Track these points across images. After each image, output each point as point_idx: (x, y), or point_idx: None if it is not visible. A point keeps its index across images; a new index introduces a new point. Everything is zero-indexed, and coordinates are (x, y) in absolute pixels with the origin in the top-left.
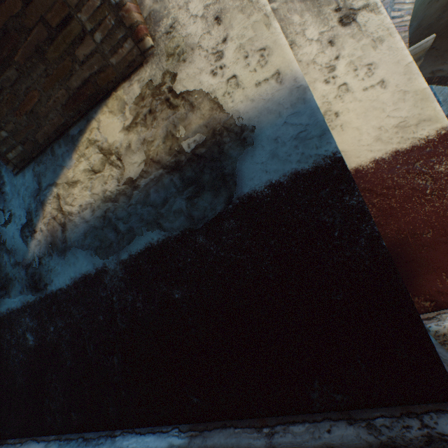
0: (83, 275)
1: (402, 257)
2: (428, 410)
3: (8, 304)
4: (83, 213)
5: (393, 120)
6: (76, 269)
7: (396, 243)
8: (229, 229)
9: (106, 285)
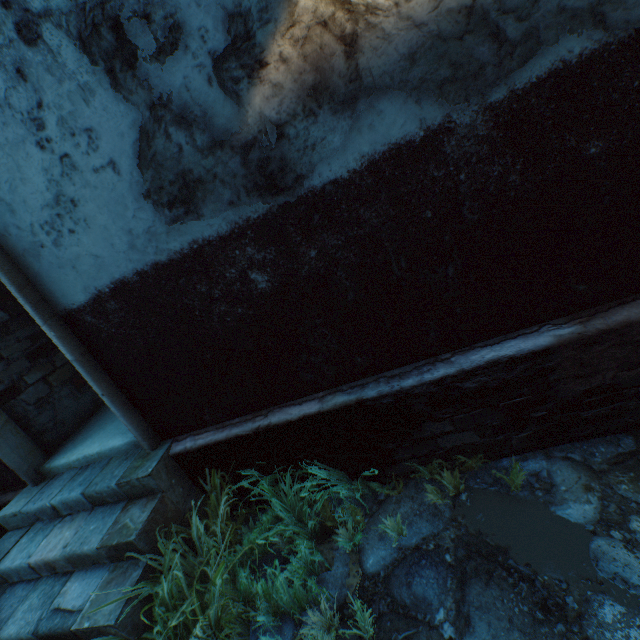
0: (393, 146)
1: None
2: None
3: (193, 232)
4: (408, 7)
5: None
6: (375, 138)
7: None
8: None
9: (445, 158)
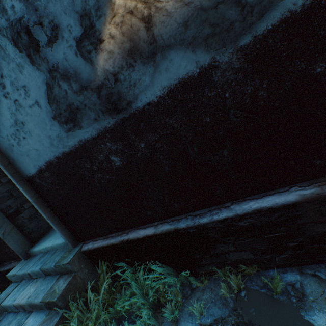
0: (181, 80)
1: None
2: None
3: (79, 136)
4: None
5: None
6: (170, 76)
7: None
8: None
9: (214, 84)
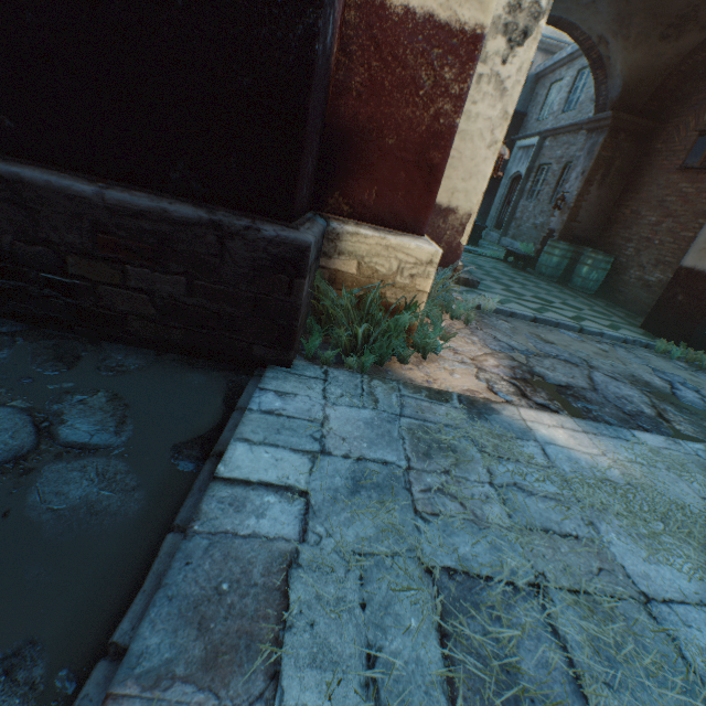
0: None
1: (356, 151)
2: (265, 220)
3: None
4: None
5: None
6: None
7: (361, 133)
8: None
9: None
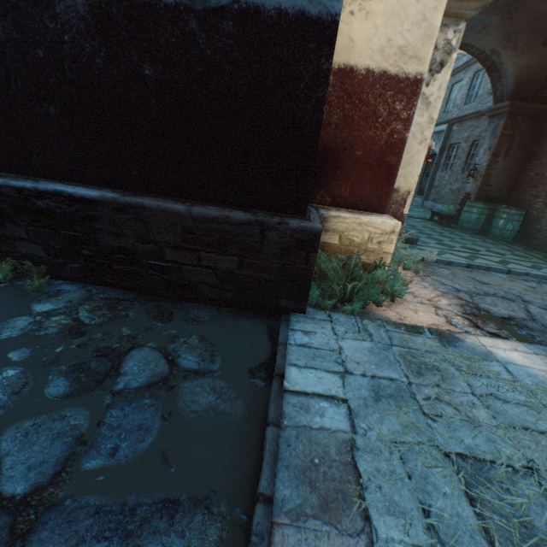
0: None
1: (335, 162)
2: (288, 217)
3: None
4: None
5: (401, 40)
6: None
7: (338, 150)
8: (225, 32)
9: (56, 15)
